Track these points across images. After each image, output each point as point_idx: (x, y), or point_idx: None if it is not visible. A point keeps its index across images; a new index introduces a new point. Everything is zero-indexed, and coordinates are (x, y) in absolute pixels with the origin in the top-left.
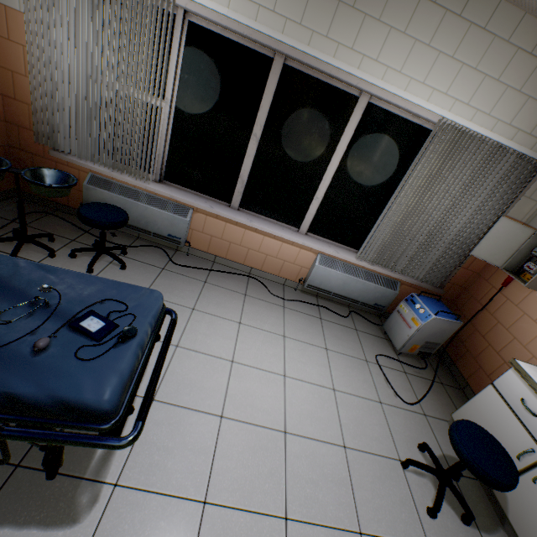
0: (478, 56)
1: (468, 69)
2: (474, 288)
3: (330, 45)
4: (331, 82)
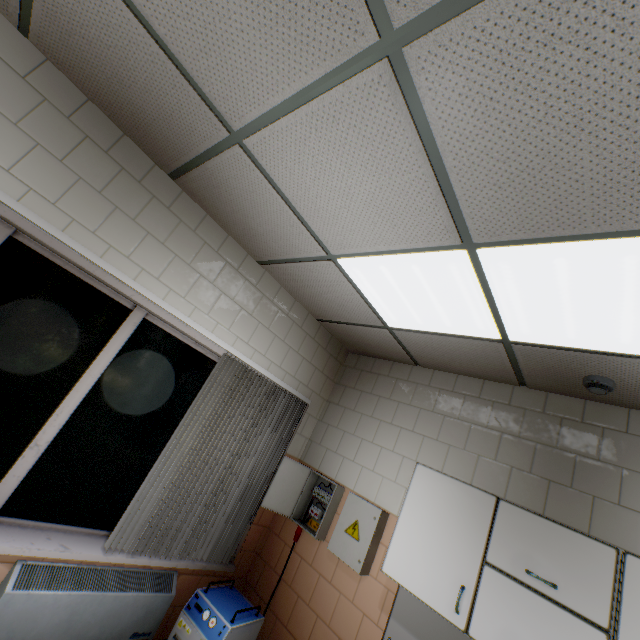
0: (253, 306)
1: (247, 313)
2: (268, 549)
3: (98, 243)
4: (93, 282)
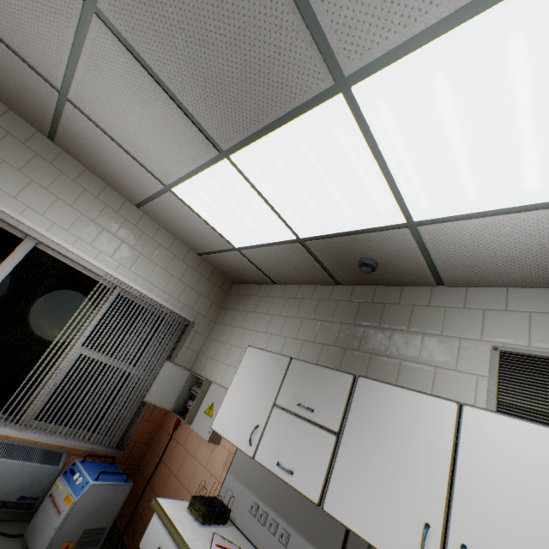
0: (134, 240)
1: (128, 246)
2: (157, 441)
3: None
4: None
